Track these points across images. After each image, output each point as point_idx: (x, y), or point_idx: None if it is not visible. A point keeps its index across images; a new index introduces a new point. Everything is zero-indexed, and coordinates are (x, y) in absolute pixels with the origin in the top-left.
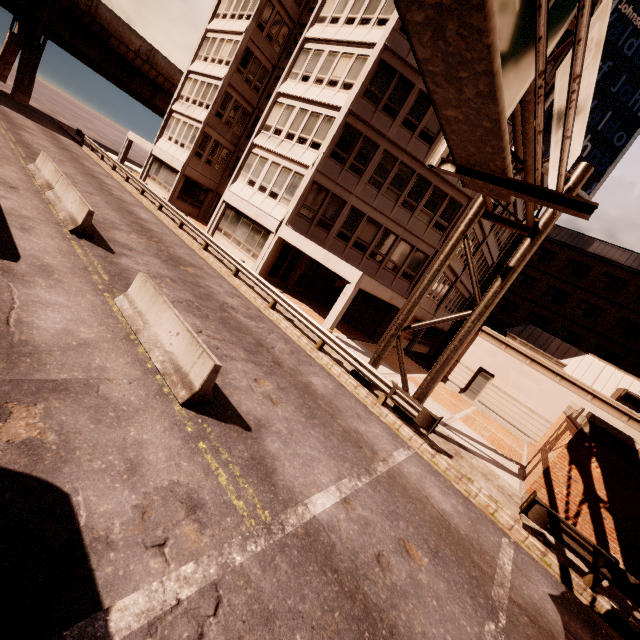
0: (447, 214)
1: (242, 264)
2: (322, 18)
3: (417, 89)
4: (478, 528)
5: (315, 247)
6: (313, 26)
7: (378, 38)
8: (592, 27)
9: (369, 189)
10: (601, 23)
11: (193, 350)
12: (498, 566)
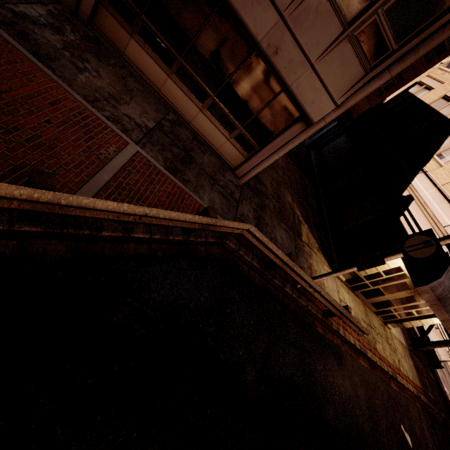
0: None
1: None
2: None
3: None
4: None
5: None
6: None
7: None
8: None
9: None
10: None
11: (444, 352)
12: None
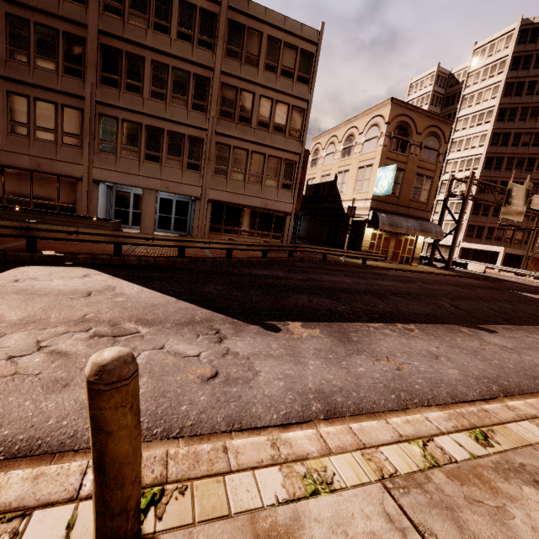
0: (536, 214)
1: (455, 259)
2: (447, 172)
3: (499, 181)
4: None
5: (479, 245)
6: (443, 175)
7: (476, 174)
8: (534, 199)
9: (493, 219)
10: (536, 197)
11: (479, 266)
12: None
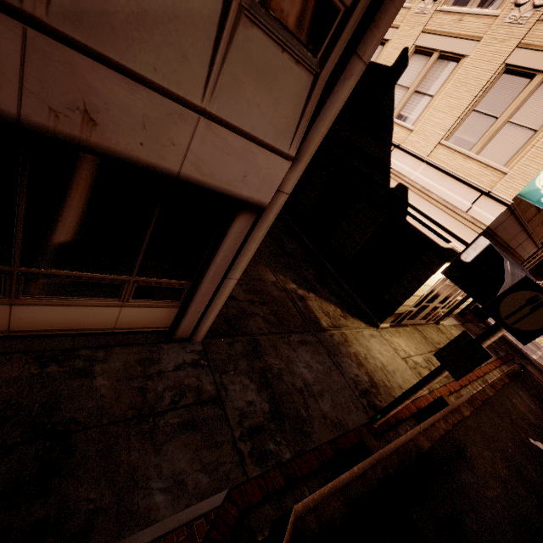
0: None
1: None
2: None
3: None
4: (535, 343)
5: None
6: None
7: None
8: None
9: None
10: None
11: None
12: (541, 349)
